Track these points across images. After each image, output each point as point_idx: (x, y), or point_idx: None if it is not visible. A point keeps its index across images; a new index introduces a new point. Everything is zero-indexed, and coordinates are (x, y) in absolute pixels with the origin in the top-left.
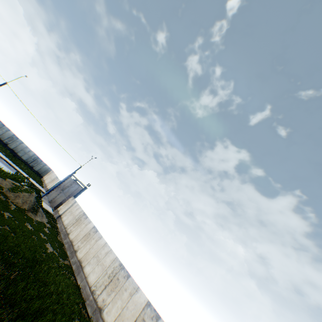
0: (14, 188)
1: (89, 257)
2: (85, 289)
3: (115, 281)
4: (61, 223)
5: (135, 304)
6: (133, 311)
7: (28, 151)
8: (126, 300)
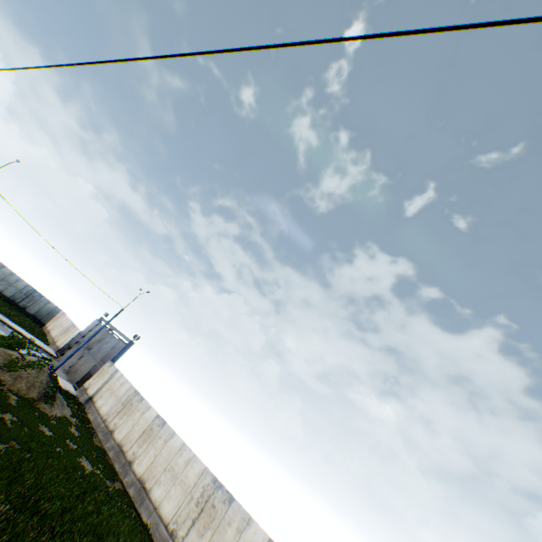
0: (10, 364)
1: (156, 471)
2: (157, 529)
3: (209, 510)
4: (95, 412)
5: None
6: None
7: (15, 280)
8: (232, 541)
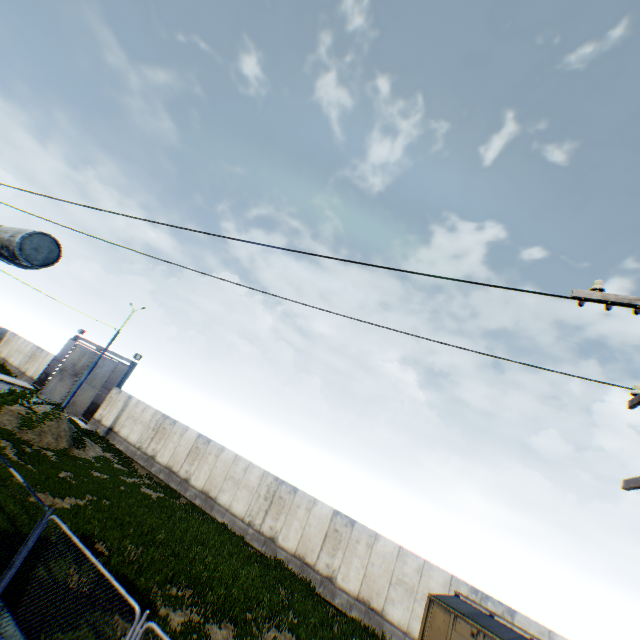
0: (26, 422)
1: (217, 482)
2: (235, 524)
3: (278, 501)
4: (124, 442)
5: (318, 518)
6: (319, 526)
7: None
8: (304, 518)
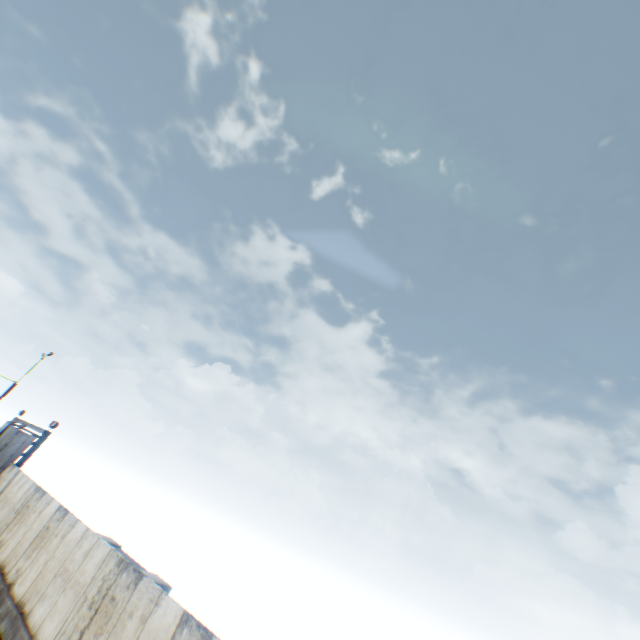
0: None
1: (44, 582)
2: None
3: (107, 607)
4: None
5: (153, 637)
6: None
7: None
8: None
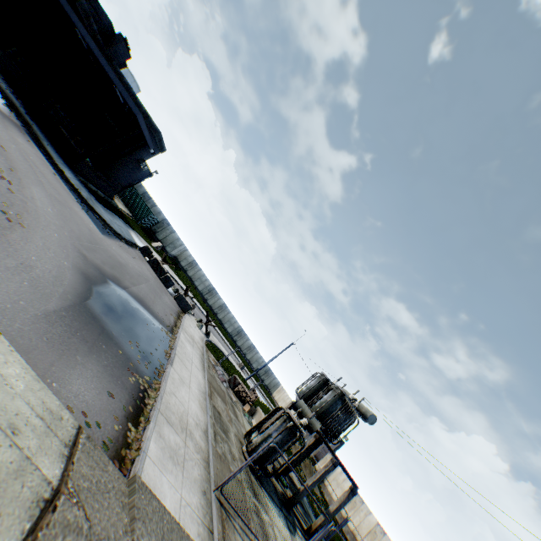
0: None
1: None
2: None
3: None
4: (328, 494)
5: None
6: None
7: (261, 361)
8: None
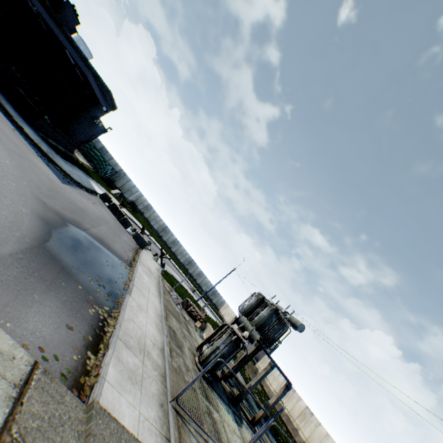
0: None
1: (314, 441)
2: None
3: None
4: (267, 386)
5: None
6: None
7: (209, 284)
8: None
